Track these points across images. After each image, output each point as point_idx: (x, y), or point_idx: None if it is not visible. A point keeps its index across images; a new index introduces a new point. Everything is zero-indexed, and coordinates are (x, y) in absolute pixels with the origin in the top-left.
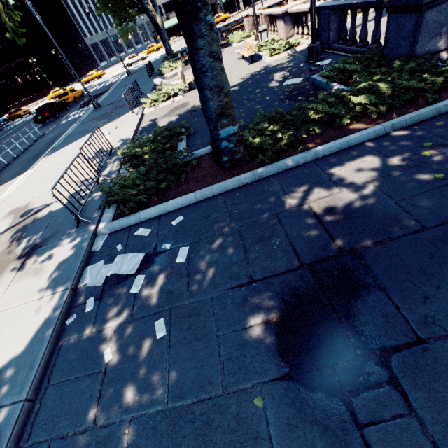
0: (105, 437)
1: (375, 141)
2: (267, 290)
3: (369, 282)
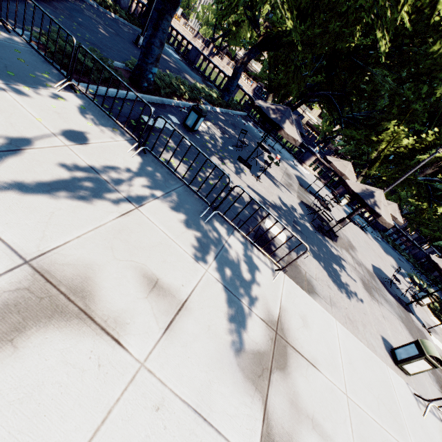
0: None
1: None
2: None
3: (56, 2)
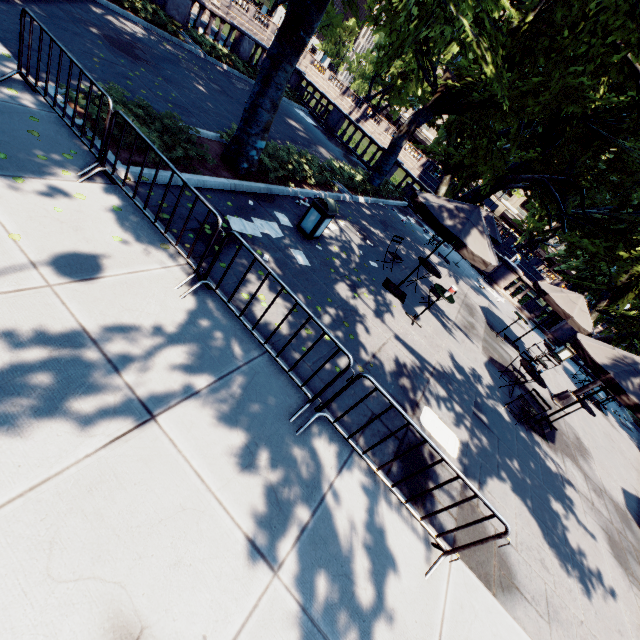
0: (13, 5)
1: (143, 27)
2: (93, 25)
3: (140, 50)
